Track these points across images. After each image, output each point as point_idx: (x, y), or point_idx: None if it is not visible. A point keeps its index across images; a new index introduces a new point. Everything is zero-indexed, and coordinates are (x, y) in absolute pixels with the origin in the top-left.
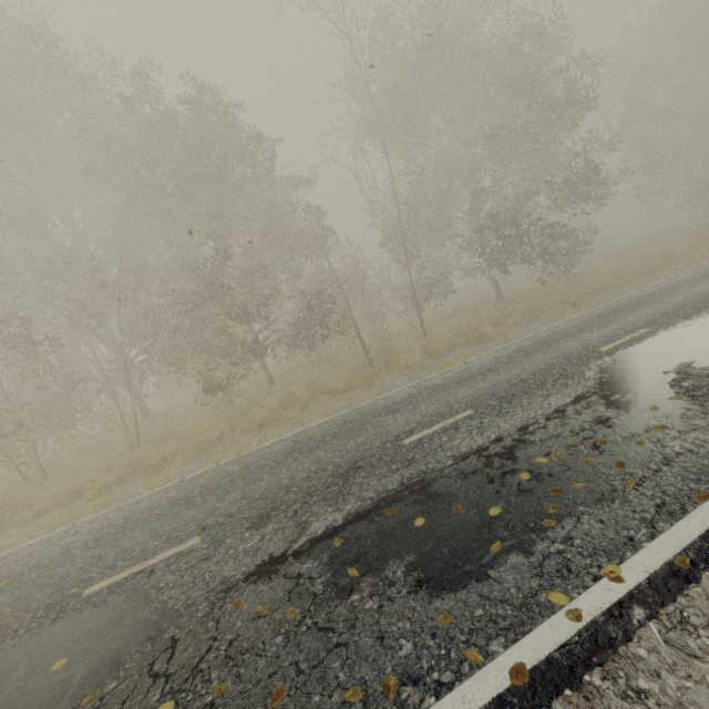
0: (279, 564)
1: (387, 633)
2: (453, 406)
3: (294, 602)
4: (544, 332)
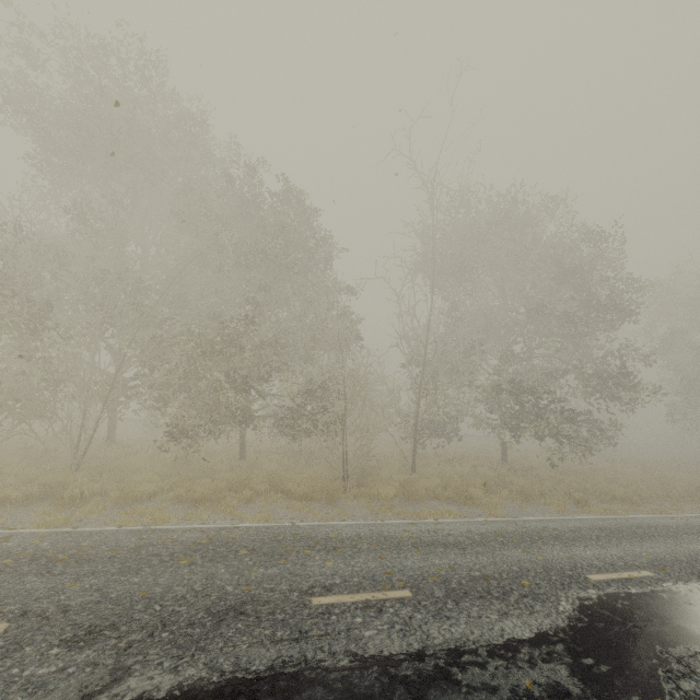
0: None
1: None
2: (394, 574)
3: None
4: (534, 522)
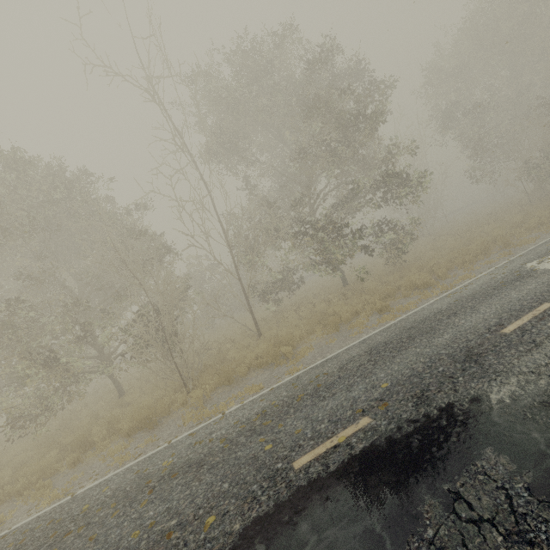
0: None
1: None
2: None
3: None
4: (314, 370)
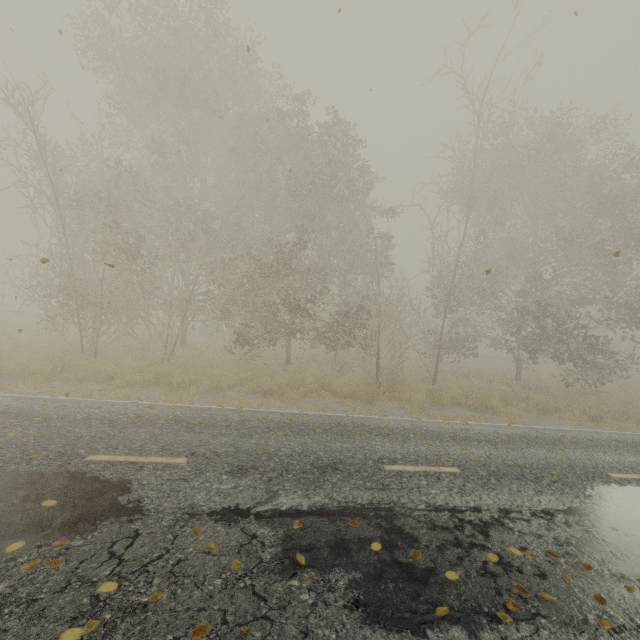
0: (241, 516)
1: (312, 632)
2: (442, 456)
3: (242, 556)
4: (553, 431)
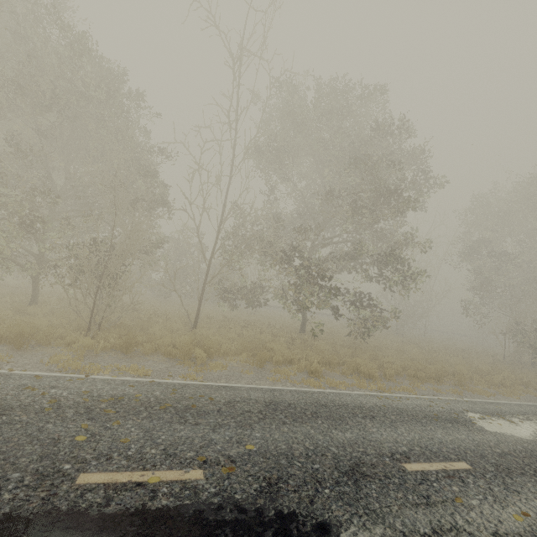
0: None
1: None
2: None
3: None
4: (205, 389)
